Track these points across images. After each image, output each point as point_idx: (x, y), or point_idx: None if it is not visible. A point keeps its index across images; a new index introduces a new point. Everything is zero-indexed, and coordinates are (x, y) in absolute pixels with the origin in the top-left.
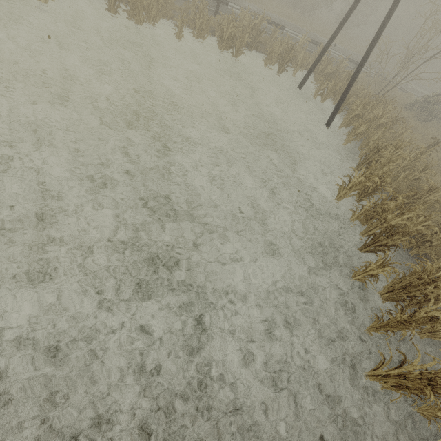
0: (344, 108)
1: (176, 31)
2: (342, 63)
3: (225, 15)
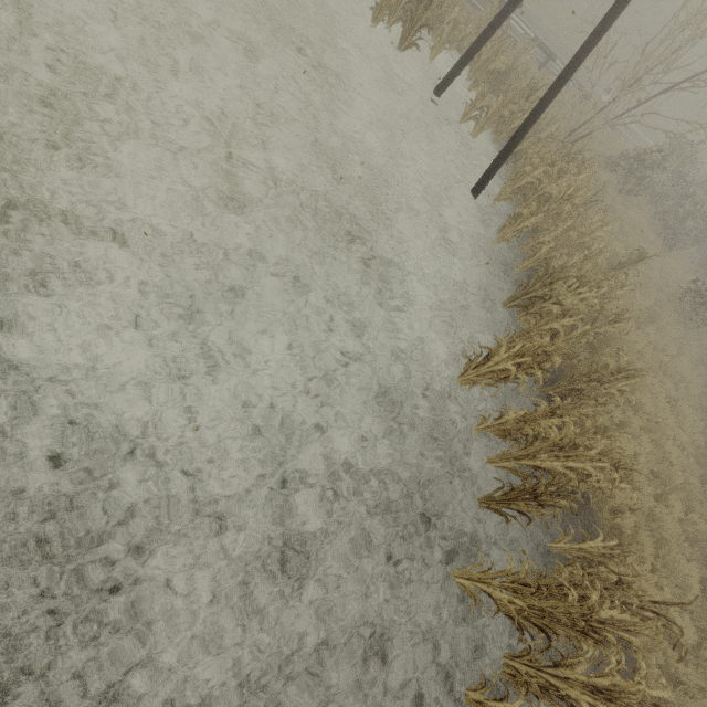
0: (510, 158)
1: None
2: (526, 51)
3: None
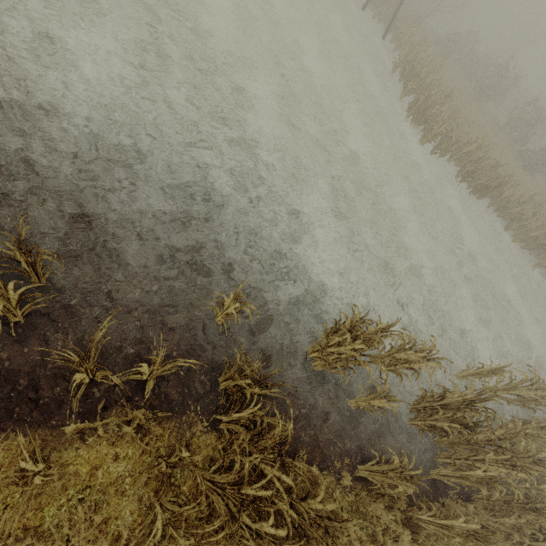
0: (392, 29)
1: None
2: None
3: None
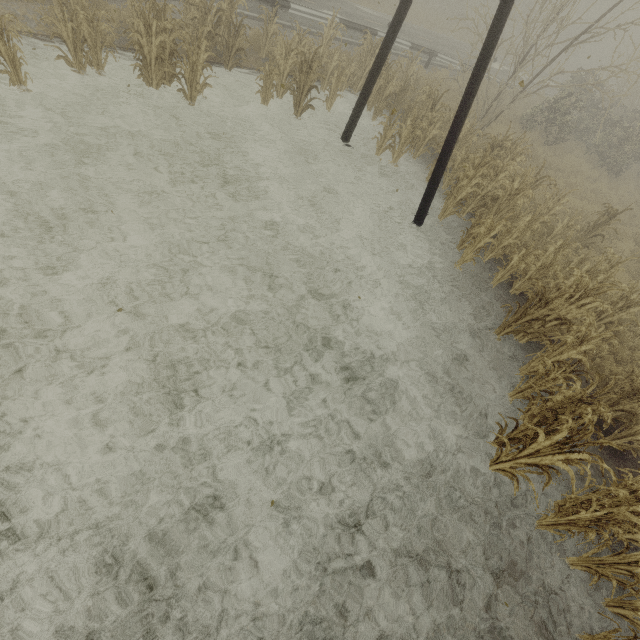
0: None
1: (3, 64)
2: (412, 64)
3: (133, 2)
